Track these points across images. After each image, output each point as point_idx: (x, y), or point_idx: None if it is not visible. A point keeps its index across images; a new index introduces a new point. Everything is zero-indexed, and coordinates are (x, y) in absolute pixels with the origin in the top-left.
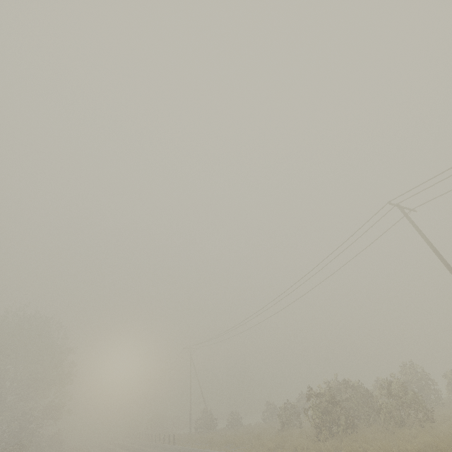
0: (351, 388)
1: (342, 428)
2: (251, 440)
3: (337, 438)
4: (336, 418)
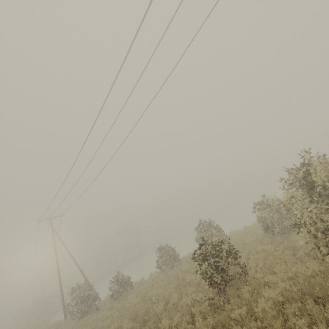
0: None
1: None
2: None
3: None
4: None
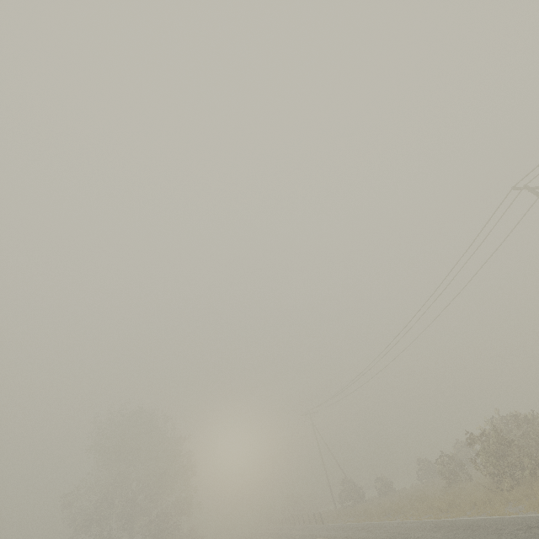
0: (525, 422)
1: (527, 471)
2: (413, 504)
3: (524, 485)
4: (516, 461)
